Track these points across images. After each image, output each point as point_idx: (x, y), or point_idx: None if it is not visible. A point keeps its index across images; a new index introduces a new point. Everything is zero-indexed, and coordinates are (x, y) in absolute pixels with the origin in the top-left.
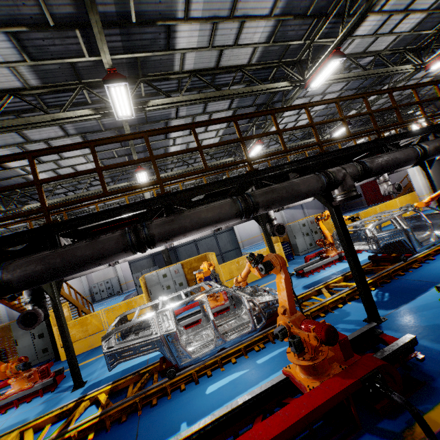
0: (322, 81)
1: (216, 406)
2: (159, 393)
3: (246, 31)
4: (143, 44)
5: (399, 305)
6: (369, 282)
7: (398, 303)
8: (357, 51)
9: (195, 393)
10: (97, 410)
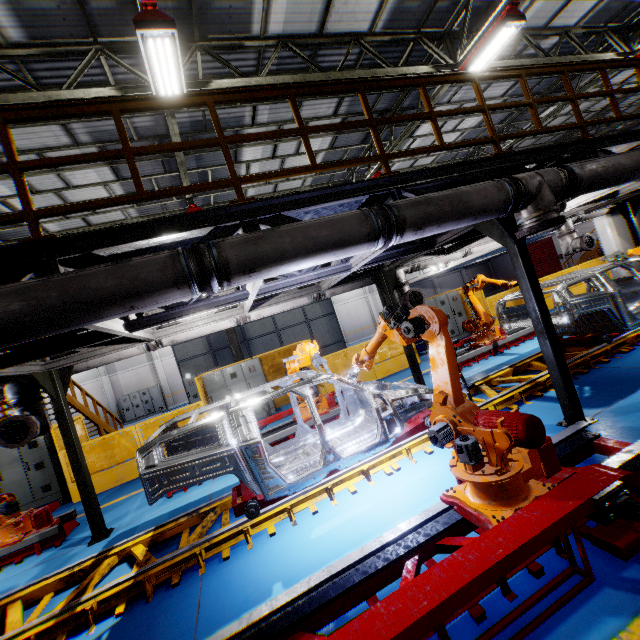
0: (484, 65)
1: (330, 557)
2: (233, 541)
3: None
4: None
5: (611, 401)
6: None
7: (609, 399)
8: (535, 25)
9: (293, 539)
10: (130, 570)
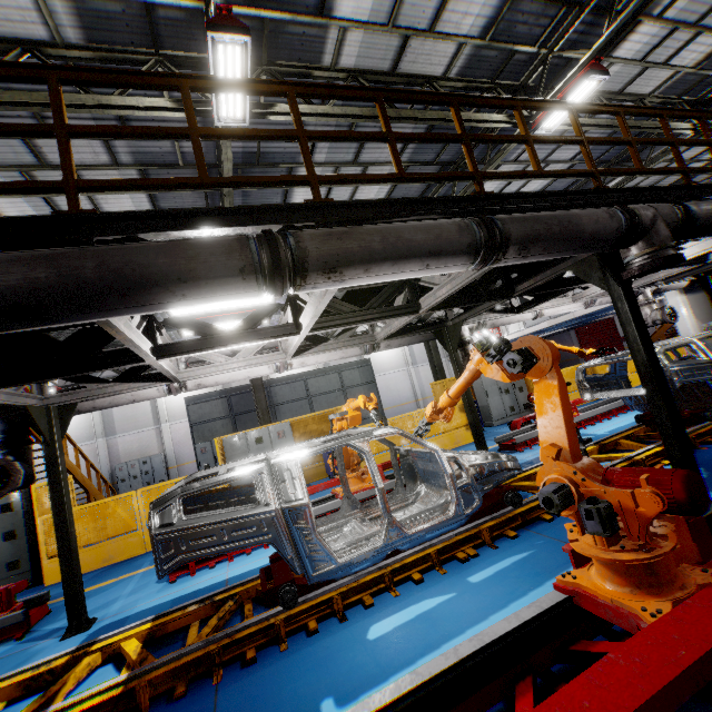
0: (561, 118)
1: (399, 664)
2: (261, 638)
3: (453, 8)
4: None
5: None
6: (654, 452)
7: None
8: (610, 88)
9: (343, 639)
10: (116, 673)
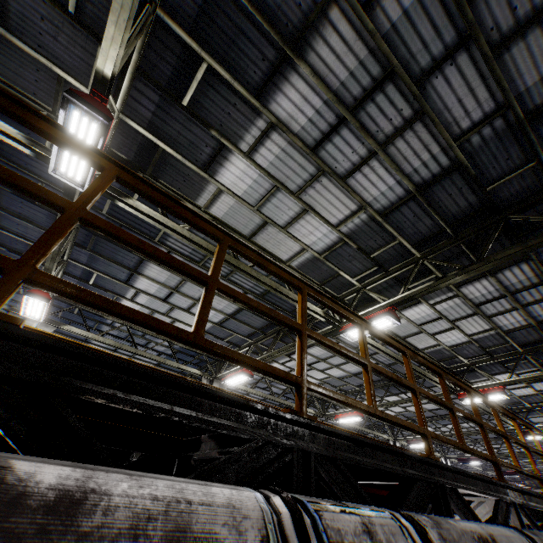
0: None
1: None
2: None
3: None
4: (541, 409)
5: None
6: None
7: None
8: None
9: None
10: None
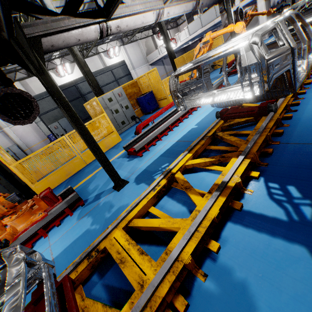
0: None
1: None
2: (271, 127)
3: None
4: None
5: None
6: None
7: None
8: None
9: None
10: (200, 173)
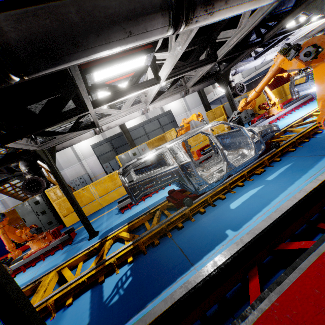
0: None
1: (254, 213)
2: (181, 219)
3: None
4: None
5: None
6: None
7: None
8: None
9: (219, 211)
10: (122, 244)
